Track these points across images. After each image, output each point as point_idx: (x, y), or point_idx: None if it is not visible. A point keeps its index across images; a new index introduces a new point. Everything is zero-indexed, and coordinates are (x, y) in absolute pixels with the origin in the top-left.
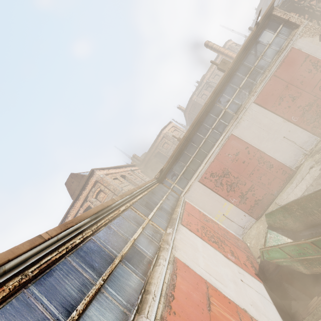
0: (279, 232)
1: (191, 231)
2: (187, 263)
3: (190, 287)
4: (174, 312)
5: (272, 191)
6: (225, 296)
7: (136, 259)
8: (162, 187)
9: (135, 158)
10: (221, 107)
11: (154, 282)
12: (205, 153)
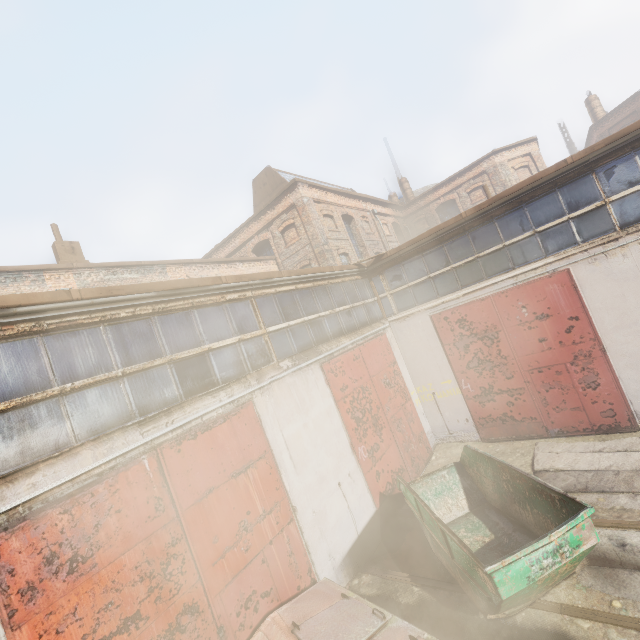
0: (463, 482)
1: (327, 384)
2: (265, 417)
3: (234, 442)
4: (180, 449)
5: (549, 424)
6: (282, 480)
7: (191, 373)
8: (360, 287)
9: (402, 188)
10: (600, 192)
11: (185, 410)
12: (482, 274)
